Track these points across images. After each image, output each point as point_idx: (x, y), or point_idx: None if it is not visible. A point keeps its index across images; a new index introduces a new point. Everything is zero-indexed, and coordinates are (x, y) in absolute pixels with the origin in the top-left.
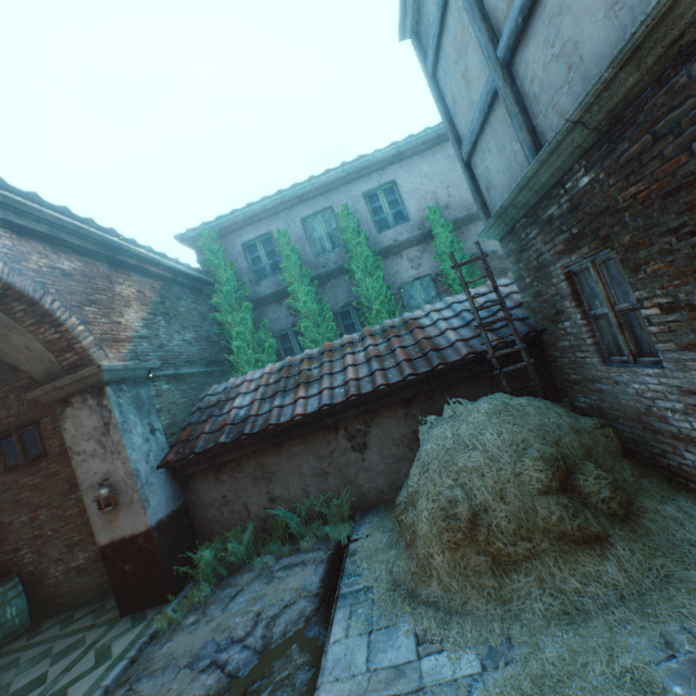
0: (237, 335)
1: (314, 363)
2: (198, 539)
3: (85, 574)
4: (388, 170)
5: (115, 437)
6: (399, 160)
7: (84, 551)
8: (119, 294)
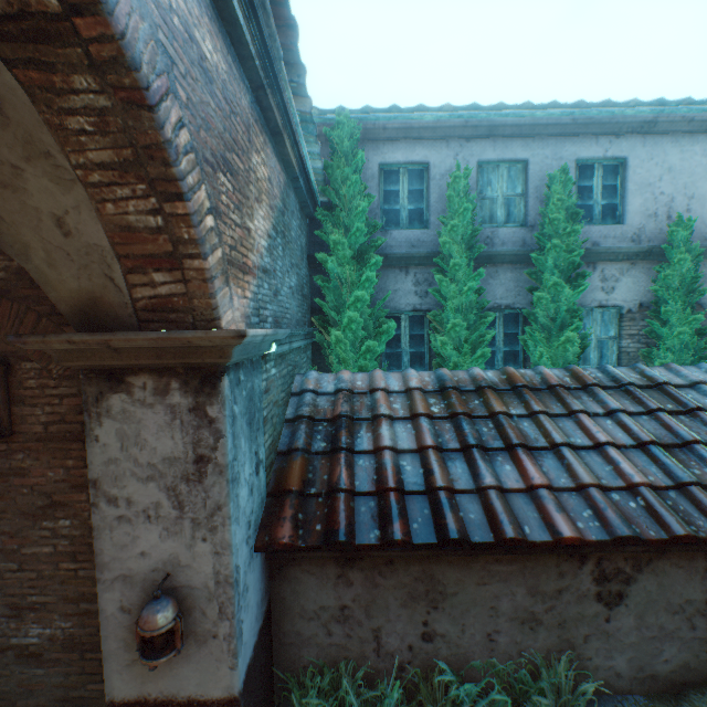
0: (354, 301)
1: (511, 405)
2: (272, 665)
3: (33, 663)
4: (624, 139)
5: (212, 494)
6: (646, 131)
7: (42, 624)
8: (253, 169)
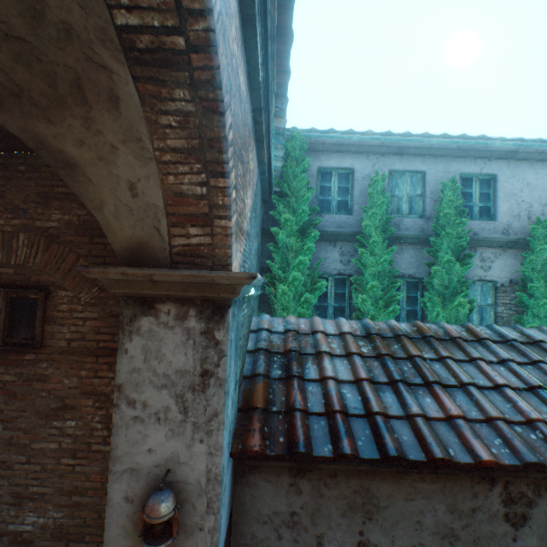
0: (297, 264)
1: (424, 350)
2: None
3: None
4: (494, 162)
5: (212, 402)
6: (509, 158)
7: (37, 513)
8: (249, 162)
